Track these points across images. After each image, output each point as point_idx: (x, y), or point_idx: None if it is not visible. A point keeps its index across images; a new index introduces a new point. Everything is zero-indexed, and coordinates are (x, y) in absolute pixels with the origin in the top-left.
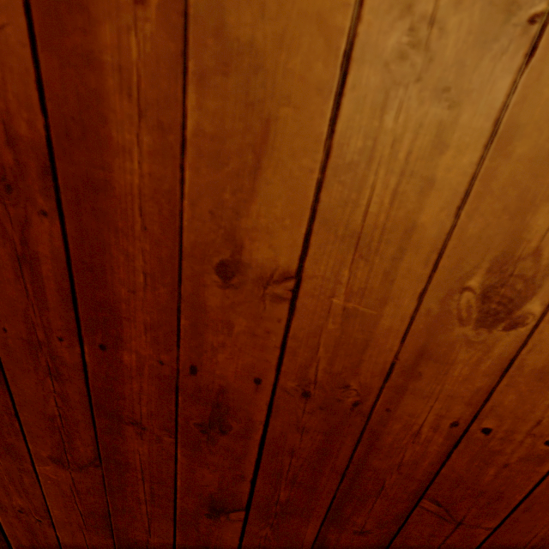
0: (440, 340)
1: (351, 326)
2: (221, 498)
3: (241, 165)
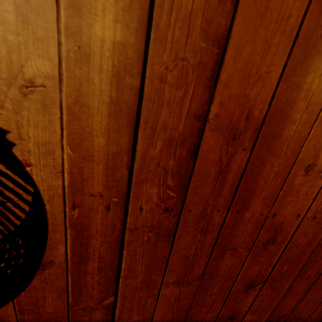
0: None
1: None
2: (255, 279)
3: None
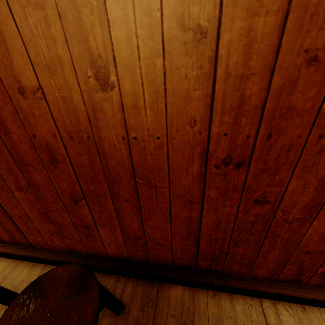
0: (95, 101)
1: (67, 103)
2: (74, 194)
3: (3, 50)
